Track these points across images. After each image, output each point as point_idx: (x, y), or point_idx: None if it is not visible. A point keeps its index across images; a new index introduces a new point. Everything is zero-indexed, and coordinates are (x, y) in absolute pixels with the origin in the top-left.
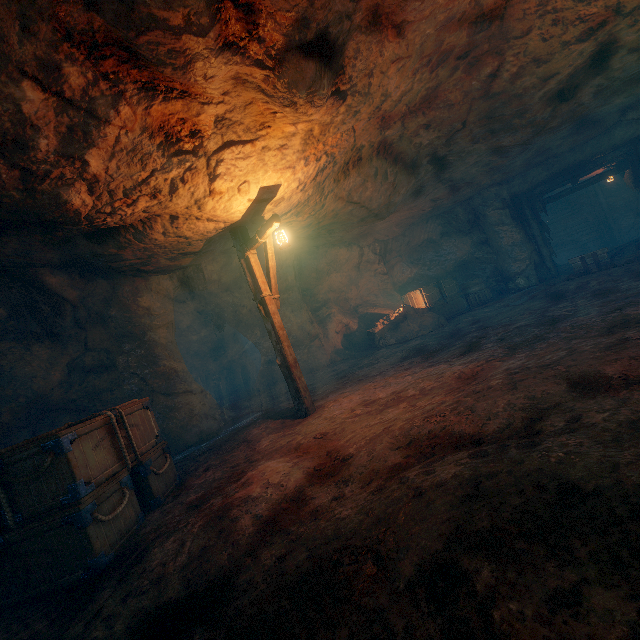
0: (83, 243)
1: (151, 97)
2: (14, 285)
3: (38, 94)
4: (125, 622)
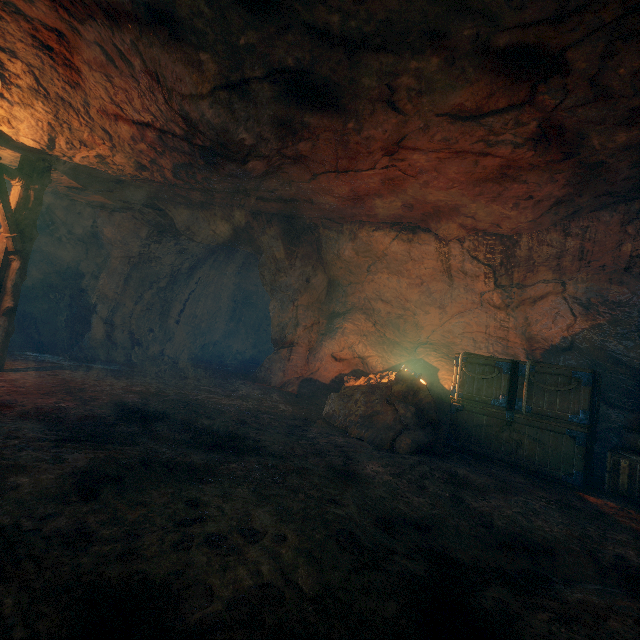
0: None
1: None
2: None
3: None
4: None
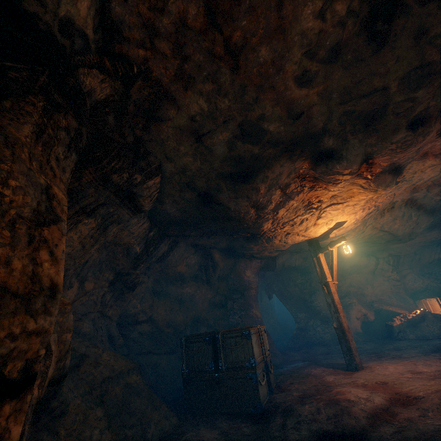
0: (240, 241)
1: (310, 190)
2: (204, 256)
3: (279, 192)
4: (305, 432)
